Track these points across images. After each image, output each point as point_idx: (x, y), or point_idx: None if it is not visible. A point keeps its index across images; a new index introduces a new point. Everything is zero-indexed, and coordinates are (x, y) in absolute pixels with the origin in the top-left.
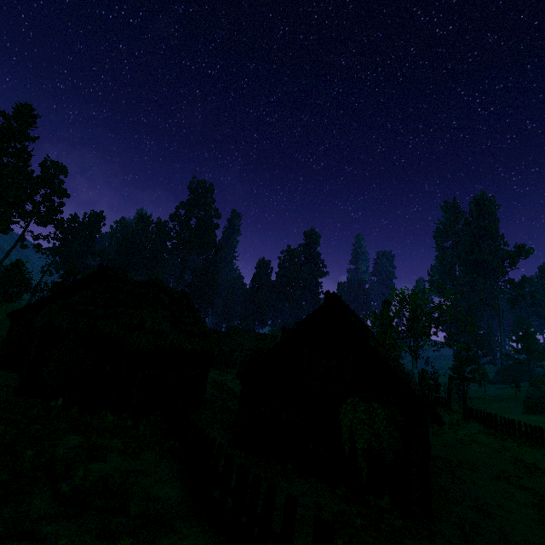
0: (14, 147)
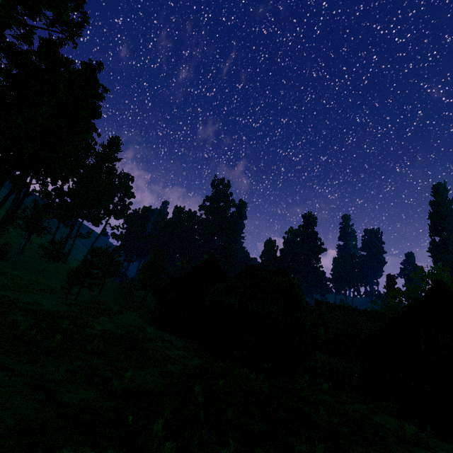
0: (107, 166)
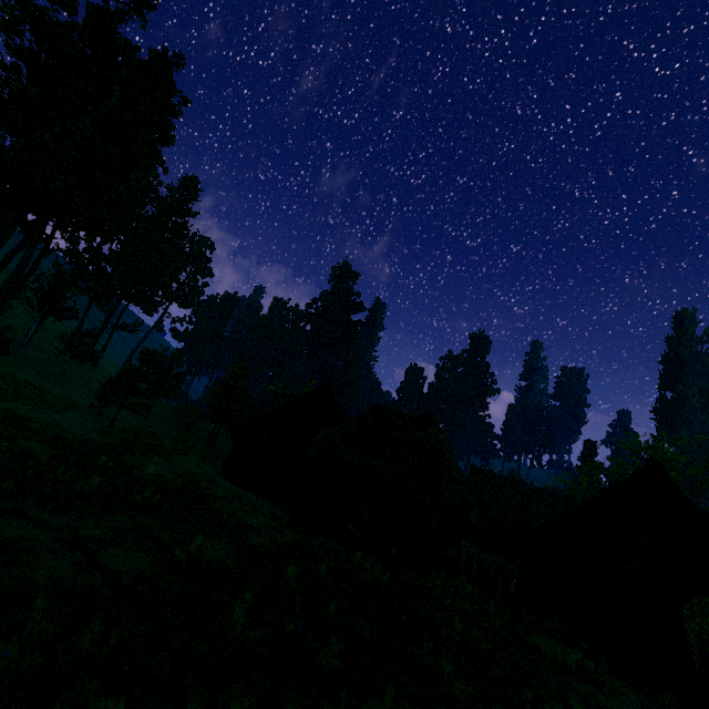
0: (175, 222)
